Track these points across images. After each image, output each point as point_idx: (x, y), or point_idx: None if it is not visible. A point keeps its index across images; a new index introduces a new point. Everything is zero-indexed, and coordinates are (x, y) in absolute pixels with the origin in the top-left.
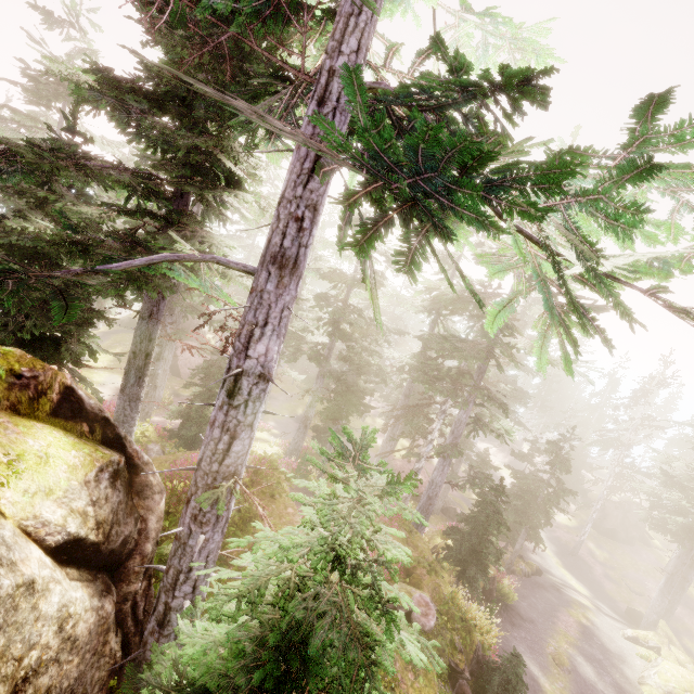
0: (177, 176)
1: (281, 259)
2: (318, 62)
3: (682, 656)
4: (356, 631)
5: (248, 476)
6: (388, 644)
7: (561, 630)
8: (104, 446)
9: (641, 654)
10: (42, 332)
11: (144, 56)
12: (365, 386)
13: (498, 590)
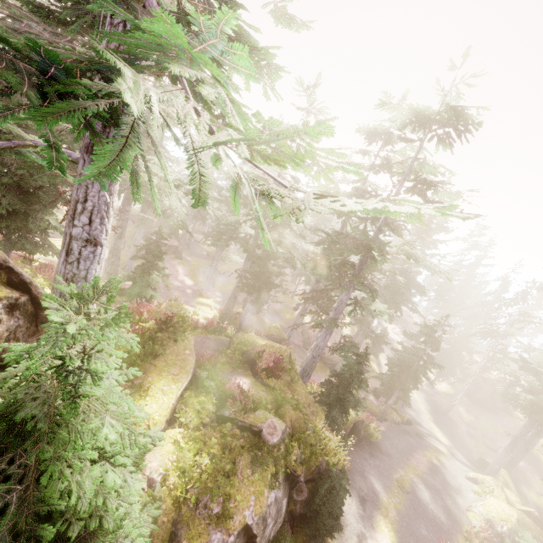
0: None
1: (92, 149)
2: None
3: (514, 497)
4: (52, 411)
5: (158, 324)
6: (90, 425)
7: (412, 465)
8: (10, 287)
9: (475, 490)
10: (18, 209)
11: None
12: (273, 269)
13: (366, 430)
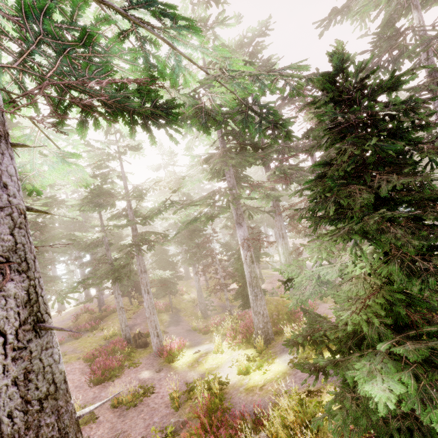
0: None
1: None
2: None
3: None
4: None
5: None
6: None
7: None
8: None
9: None
10: None
11: None
12: None
13: None
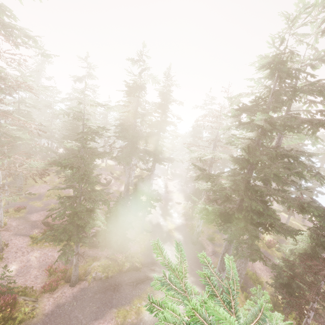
0: None
1: None
2: None
3: None
4: None
5: None
6: None
7: None
8: None
9: None
10: None
11: None
12: None
13: None
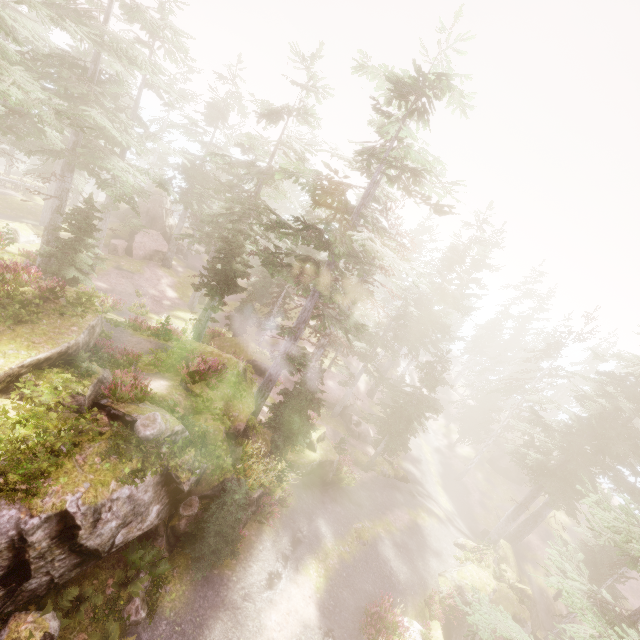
0: None
1: None
2: None
3: (509, 573)
4: None
5: (40, 291)
6: None
7: (387, 520)
8: None
9: (457, 556)
10: None
11: None
12: (238, 268)
13: (337, 474)
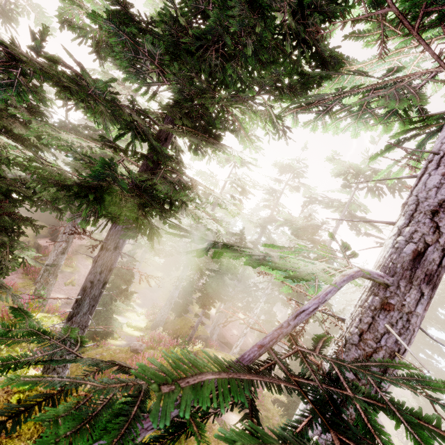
0: (163, 120)
1: (435, 278)
2: (373, 60)
3: None
4: None
5: None
6: None
7: None
8: None
9: None
10: None
11: (175, 3)
12: (230, 282)
13: None
